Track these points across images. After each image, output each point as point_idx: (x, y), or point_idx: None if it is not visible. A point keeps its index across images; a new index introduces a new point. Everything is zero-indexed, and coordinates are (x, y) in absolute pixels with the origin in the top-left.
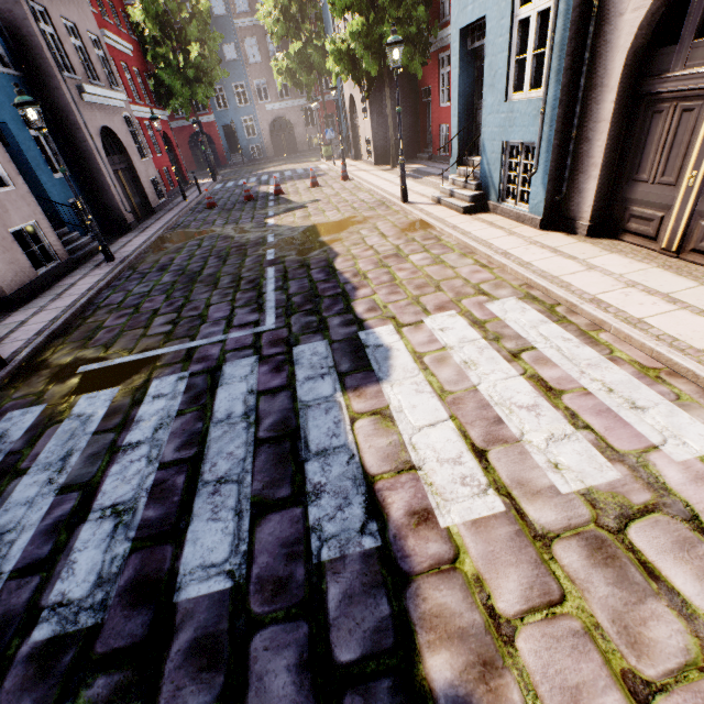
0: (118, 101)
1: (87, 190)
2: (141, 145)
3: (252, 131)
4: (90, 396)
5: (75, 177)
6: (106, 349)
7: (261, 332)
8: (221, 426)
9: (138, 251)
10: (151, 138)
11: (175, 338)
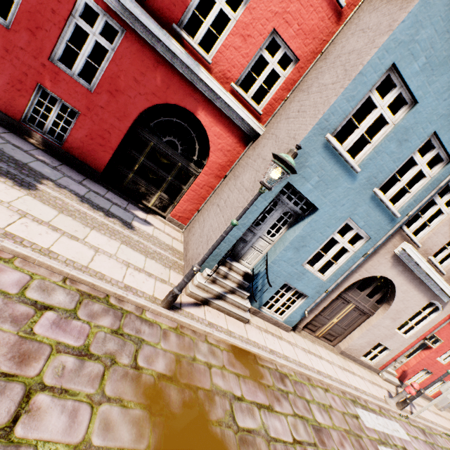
0: None
1: None
2: None
3: None
4: None
5: None
6: None
7: None
8: None
9: None
10: None
11: None
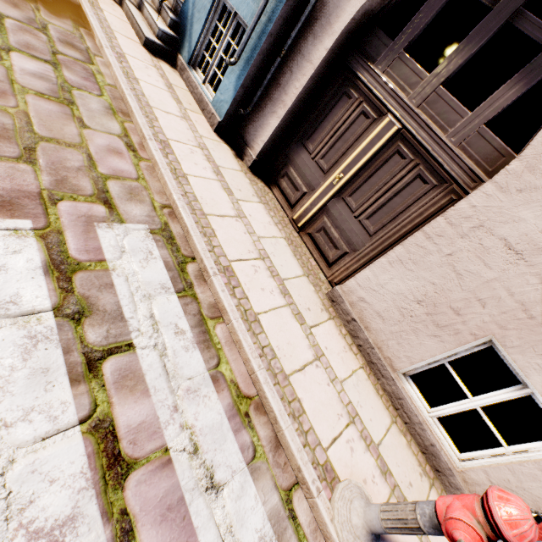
0: None
1: None
2: None
3: None
4: None
5: None
6: None
7: None
8: None
9: None
10: None
11: None
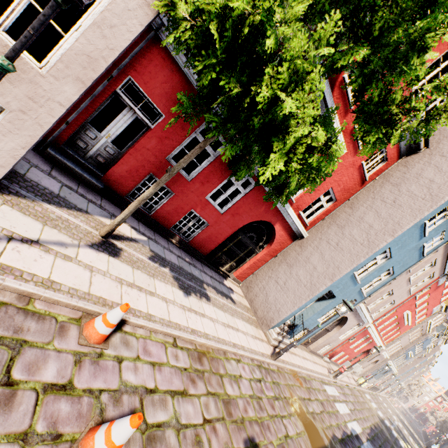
0: None
1: None
2: None
3: None
4: None
5: None
6: None
7: None
8: None
9: None
10: None
11: None
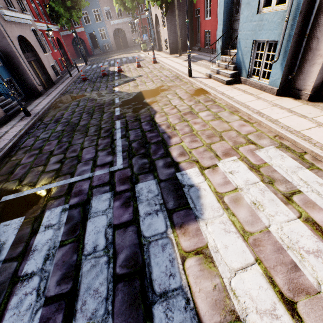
0: (27, 20)
1: (14, 74)
2: (43, 46)
3: (104, 36)
4: (5, 224)
5: (5, 66)
6: (19, 182)
7: (114, 171)
8: (89, 259)
9: (44, 109)
10: (50, 41)
11: (61, 174)
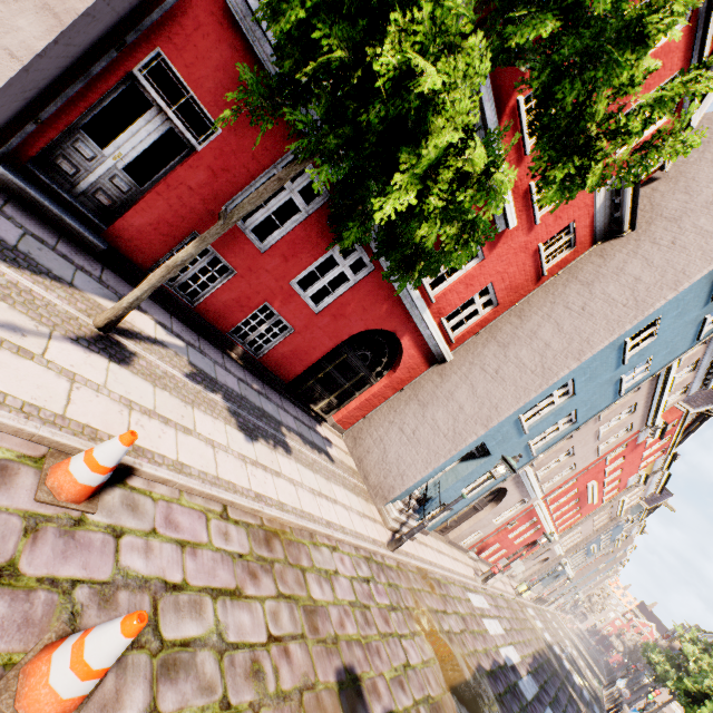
0: None
1: None
2: None
3: None
4: None
5: None
6: None
7: None
8: None
9: None
10: None
11: None
